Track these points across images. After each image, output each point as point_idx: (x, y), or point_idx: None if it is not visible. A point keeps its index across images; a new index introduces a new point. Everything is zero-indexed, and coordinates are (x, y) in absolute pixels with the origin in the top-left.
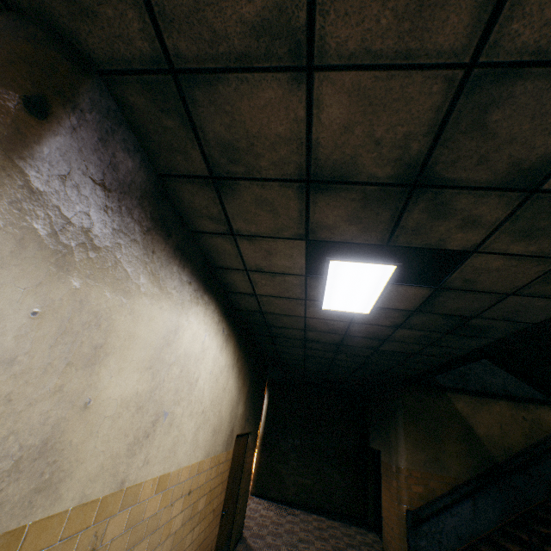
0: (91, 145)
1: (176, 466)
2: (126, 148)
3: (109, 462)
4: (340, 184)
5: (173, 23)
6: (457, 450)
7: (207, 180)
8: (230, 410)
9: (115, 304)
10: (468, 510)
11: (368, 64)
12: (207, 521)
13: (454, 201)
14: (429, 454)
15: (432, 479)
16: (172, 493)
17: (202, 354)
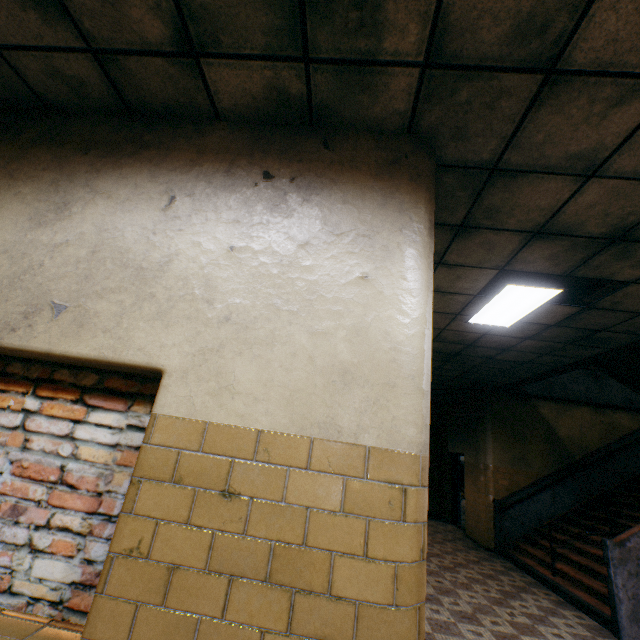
0: None
1: None
2: None
3: None
4: (559, 236)
5: (518, 149)
6: (540, 450)
7: (453, 227)
8: None
9: None
10: (548, 498)
11: (630, 177)
12: None
13: (637, 250)
14: (514, 453)
15: (517, 474)
16: None
17: None
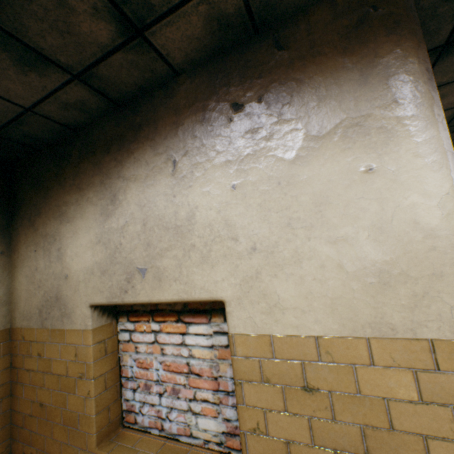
0: None
1: None
2: None
3: None
4: None
5: None
6: None
7: (435, 50)
8: None
9: None
10: None
11: None
12: None
13: None
14: None
15: None
16: None
17: None
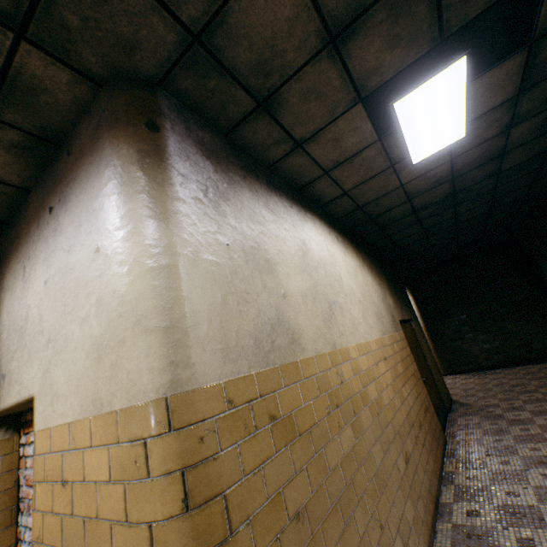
0: (184, 134)
1: (363, 339)
2: (199, 127)
3: (318, 332)
4: (361, 17)
5: (179, 1)
6: None
7: (257, 111)
8: (380, 301)
9: (259, 232)
10: None
11: None
12: (412, 382)
13: None
14: None
15: None
16: (372, 357)
17: (332, 259)
